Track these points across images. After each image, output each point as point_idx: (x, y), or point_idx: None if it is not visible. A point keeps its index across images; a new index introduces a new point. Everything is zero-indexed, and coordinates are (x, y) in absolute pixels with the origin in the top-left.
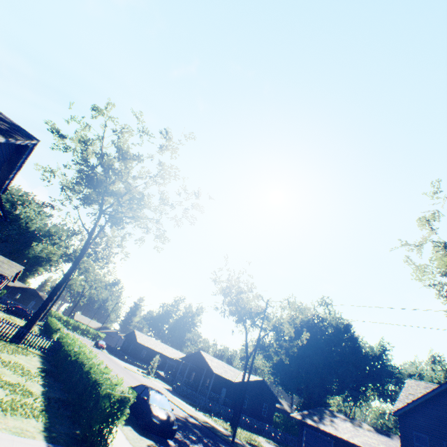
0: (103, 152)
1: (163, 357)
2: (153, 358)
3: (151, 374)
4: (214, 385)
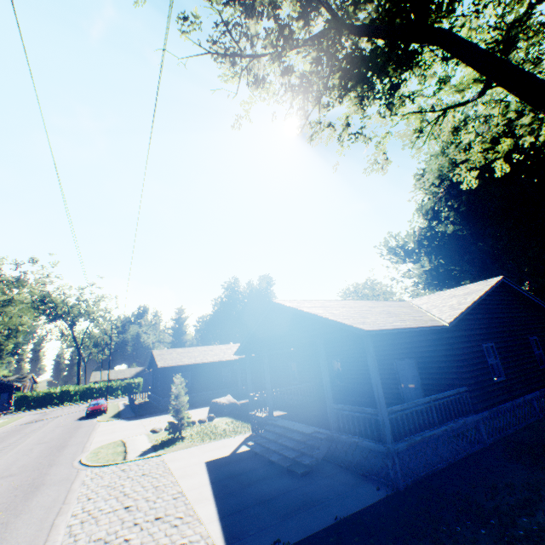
0: None
1: (227, 366)
2: (210, 377)
3: (184, 428)
4: (364, 369)
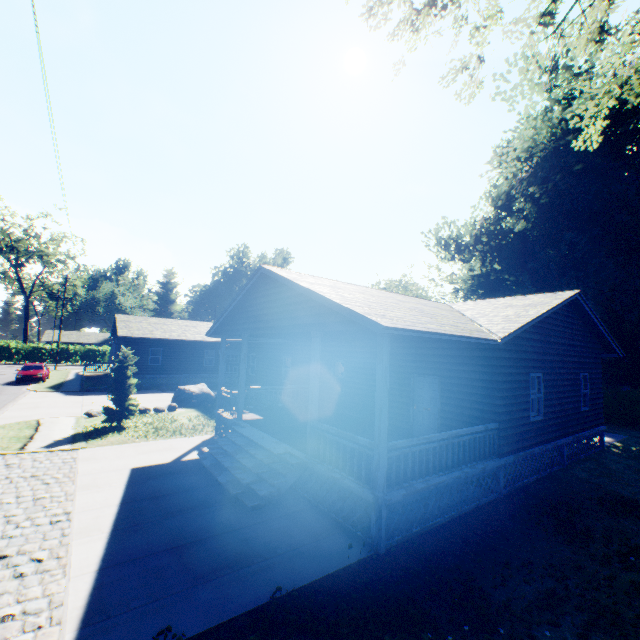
0: None
1: (212, 349)
2: (188, 359)
3: (126, 417)
4: (372, 379)
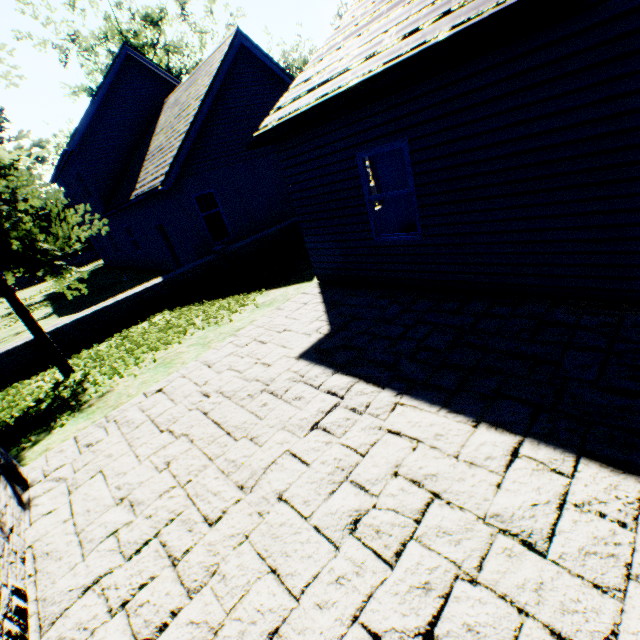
0: (131, 34)
1: None
2: None
3: None
4: None
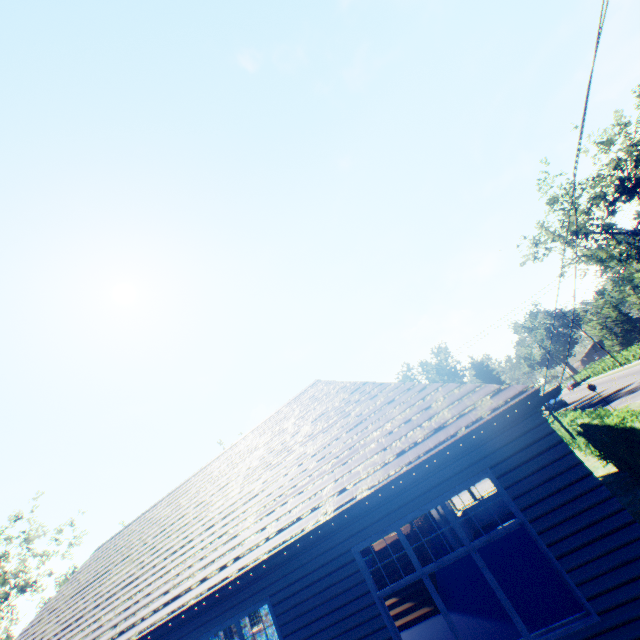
0: None
1: None
2: None
3: None
4: None
